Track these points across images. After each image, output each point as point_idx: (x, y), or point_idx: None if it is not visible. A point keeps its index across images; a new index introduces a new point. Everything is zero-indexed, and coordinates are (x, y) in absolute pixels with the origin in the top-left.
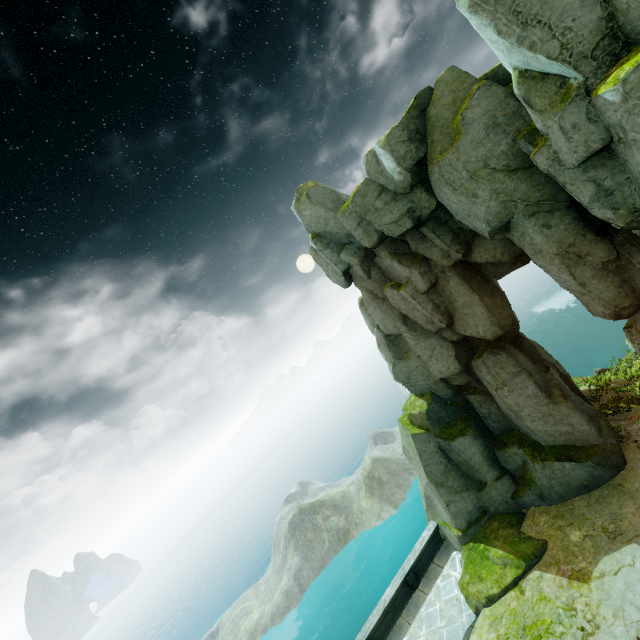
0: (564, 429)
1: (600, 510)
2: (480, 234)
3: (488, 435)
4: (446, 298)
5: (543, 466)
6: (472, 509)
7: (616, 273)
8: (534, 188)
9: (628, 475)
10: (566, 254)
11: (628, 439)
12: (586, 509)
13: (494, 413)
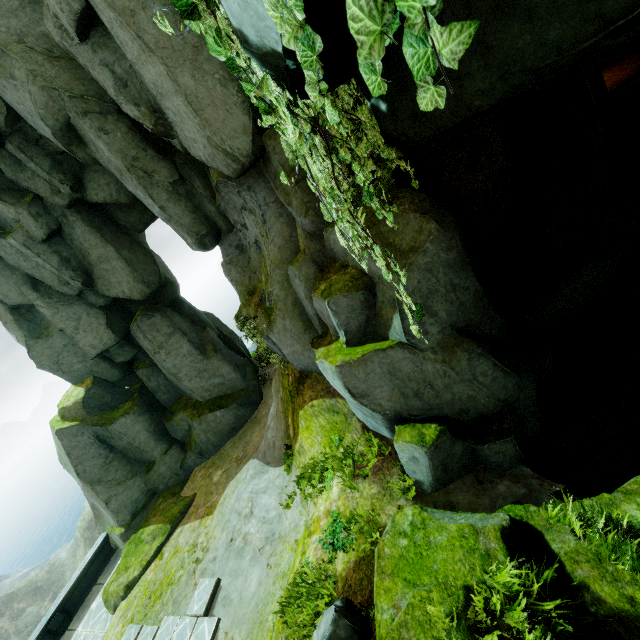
0: (217, 381)
1: (239, 444)
2: (88, 165)
3: (159, 409)
4: (78, 251)
5: (200, 422)
6: (139, 496)
7: (188, 198)
8: (79, 81)
9: (261, 407)
10: (135, 170)
11: (268, 380)
12: (231, 448)
13: (163, 384)
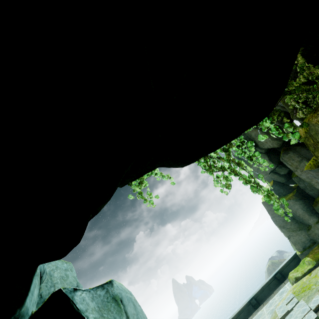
0: None
1: None
2: None
3: (308, 199)
4: (247, 135)
5: None
6: (305, 240)
7: None
8: None
9: None
10: None
11: None
12: None
13: (307, 185)
